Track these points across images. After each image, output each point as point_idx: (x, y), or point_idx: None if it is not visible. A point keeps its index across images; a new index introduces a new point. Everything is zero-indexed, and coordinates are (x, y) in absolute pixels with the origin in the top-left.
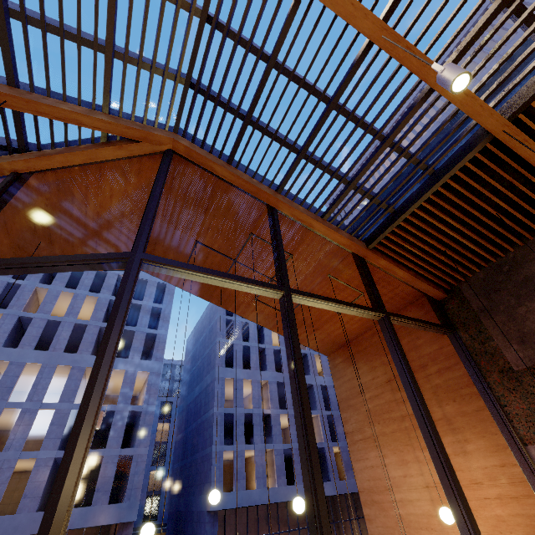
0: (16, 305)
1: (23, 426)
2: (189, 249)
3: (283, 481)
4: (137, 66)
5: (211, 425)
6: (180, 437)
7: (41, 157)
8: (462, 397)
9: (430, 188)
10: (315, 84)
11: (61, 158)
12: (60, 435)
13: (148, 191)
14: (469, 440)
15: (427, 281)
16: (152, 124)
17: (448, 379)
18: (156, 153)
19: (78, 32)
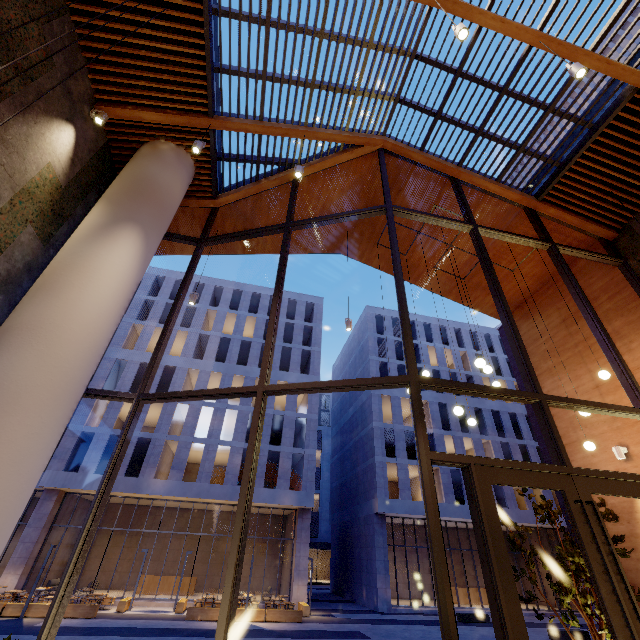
0: (196, 325)
1: (218, 421)
2: (381, 228)
3: (452, 499)
4: (369, 97)
5: (371, 439)
6: (336, 458)
7: (310, 166)
8: (629, 311)
9: (590, 139)
10: (490, 81)
11: (319, 165)
12: (245, 431)
13: (357, 183)
14: (633, 340)
15: (597, 224)
16: (369, 133)
17: (617, 301)
18: (369, 153)
19: (344, 87)
